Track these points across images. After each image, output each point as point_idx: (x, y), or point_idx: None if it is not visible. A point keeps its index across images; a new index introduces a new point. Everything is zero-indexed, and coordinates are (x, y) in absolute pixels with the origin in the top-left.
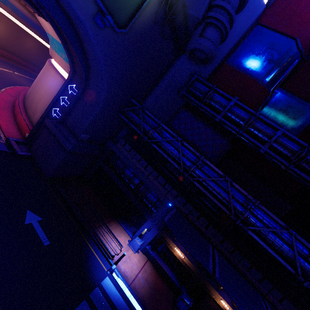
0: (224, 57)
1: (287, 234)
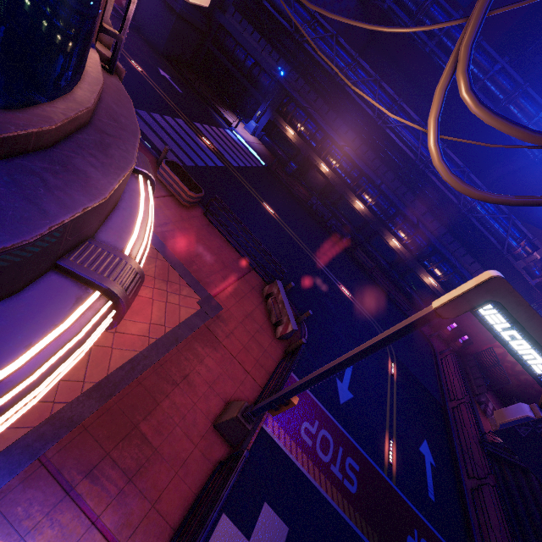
0: None
1: (380, 91)
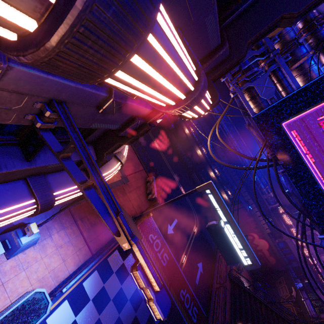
0: None
1: (218, 104)
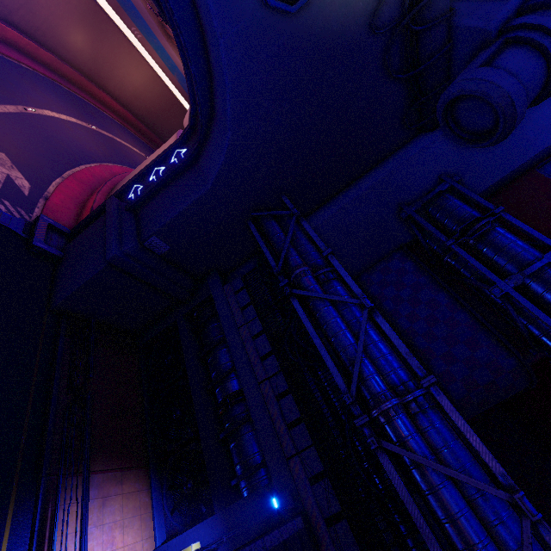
0: (535, 158)
1: None
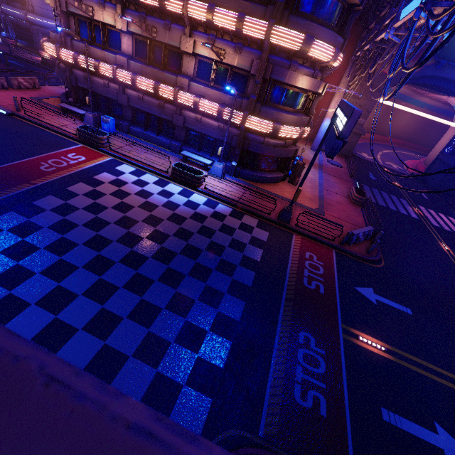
0: None
1: None
